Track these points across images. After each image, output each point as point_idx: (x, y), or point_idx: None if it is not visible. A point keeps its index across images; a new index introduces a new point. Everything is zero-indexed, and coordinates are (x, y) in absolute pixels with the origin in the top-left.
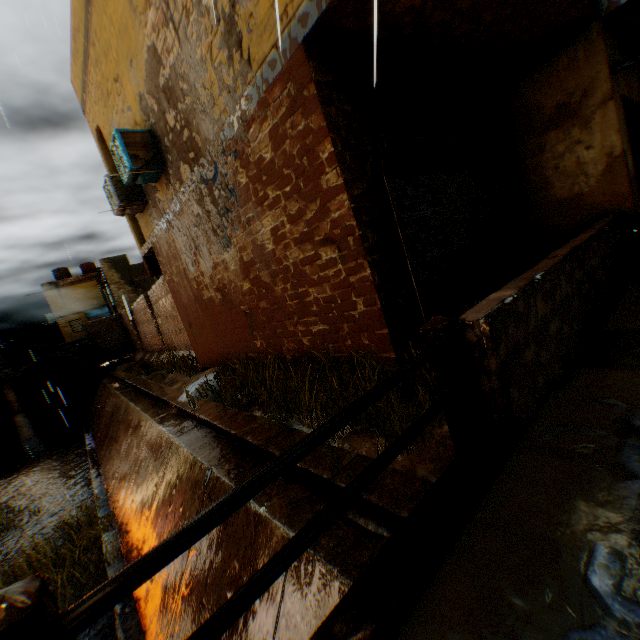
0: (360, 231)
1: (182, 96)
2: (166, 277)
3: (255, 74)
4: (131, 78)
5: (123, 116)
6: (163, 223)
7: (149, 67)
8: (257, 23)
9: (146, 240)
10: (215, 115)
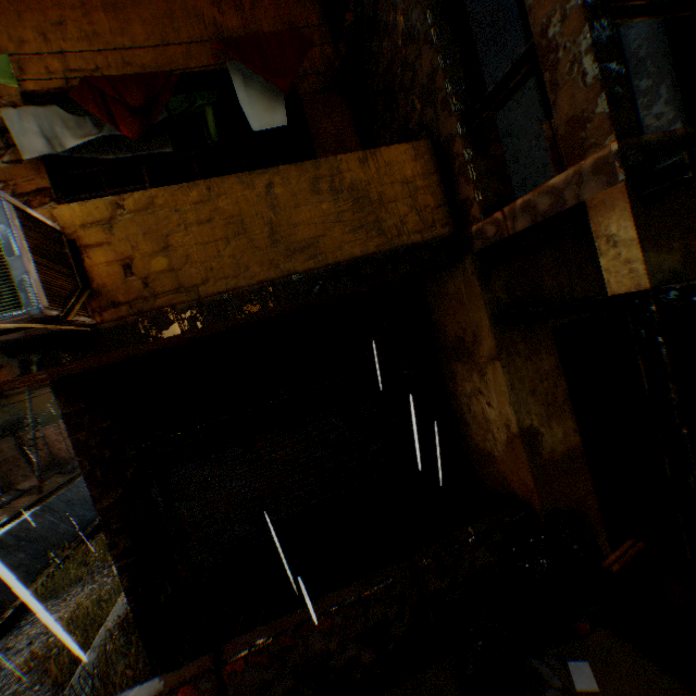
0: (108, 540)
1: None
2: None
3: None
4: None
5: None
6: None
7: None
8: None
9: None
10: None
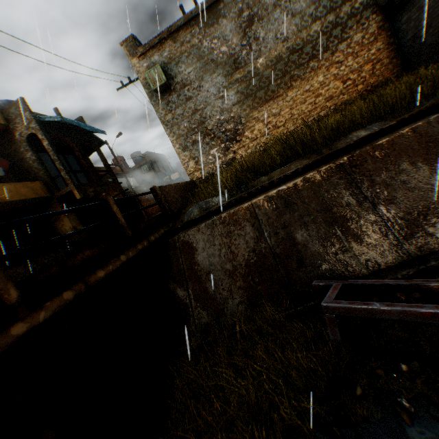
0: None
1: None
2: None
3: None
4: None
5: None
6: None
7: None
8: None
9: None
10: None
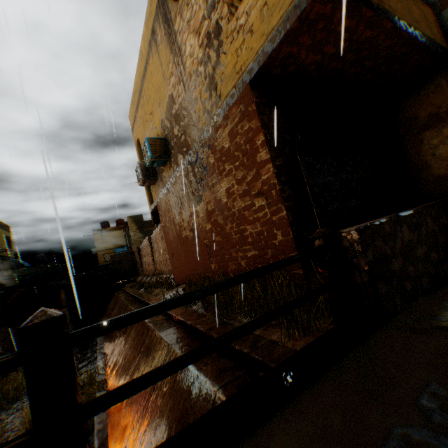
0: (280, 186)
1: (183, 118)
2: (162, 224)
3: (223, 102)
4: (158, 111)
5: (151, 131)
6: (164, 190)
7: (168, 105)
8: (226, 76)
9: (154, 201)
10: (199, 126)
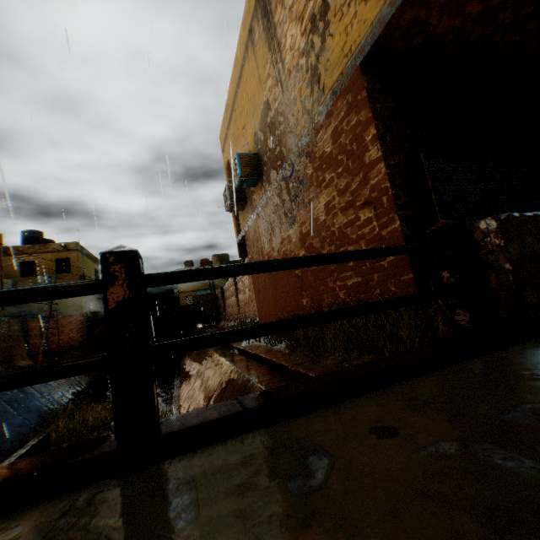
0: (393, 190)
1: (279, 125)
2: (249, 256)
3: (326, 96)
4: (252, 124)
5: (243, 149)
6: (254, 215)
7: (263, 113)
8: (331, 64)
9: (241, 230)
10: (297, 131)
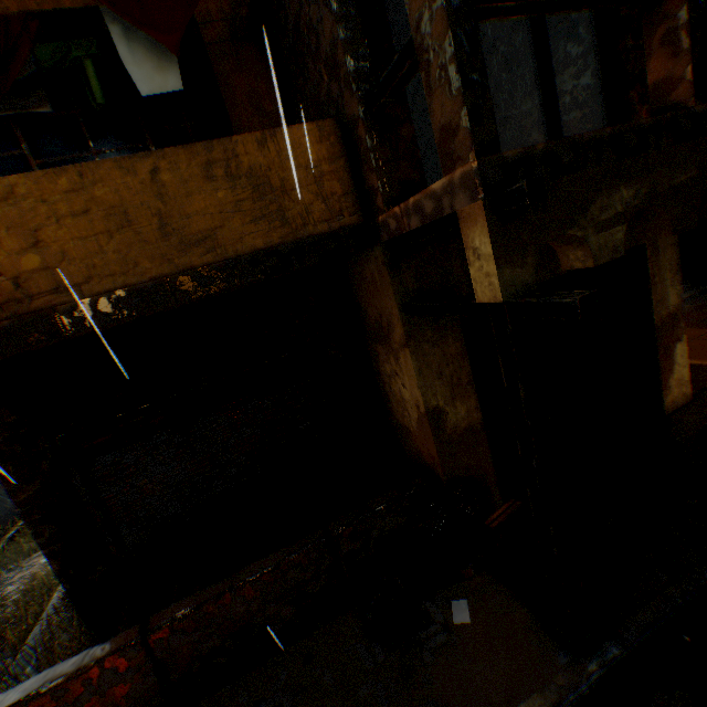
0: (32, 530)
1: None
2: None
3: None
4: None
5: None
6: None
7: None
8: None
9: None
10: None
